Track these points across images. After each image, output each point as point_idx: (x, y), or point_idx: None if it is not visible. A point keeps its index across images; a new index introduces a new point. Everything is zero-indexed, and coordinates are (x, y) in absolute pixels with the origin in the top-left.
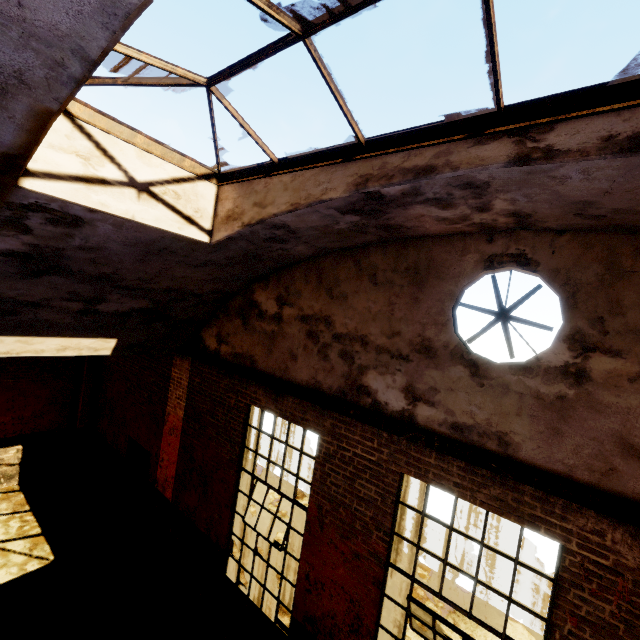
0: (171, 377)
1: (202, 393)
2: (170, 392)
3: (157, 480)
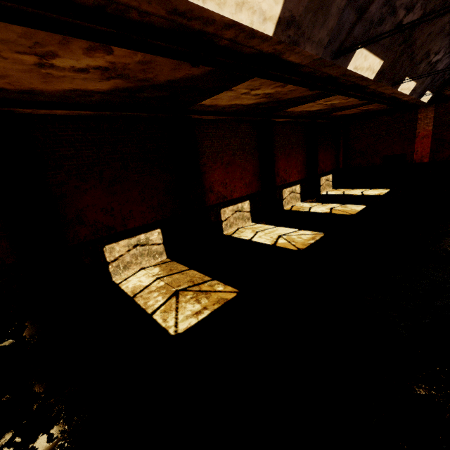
0: (418, 118)
1: (447, 114)
2: (418, 124)
3: (414, 160)
